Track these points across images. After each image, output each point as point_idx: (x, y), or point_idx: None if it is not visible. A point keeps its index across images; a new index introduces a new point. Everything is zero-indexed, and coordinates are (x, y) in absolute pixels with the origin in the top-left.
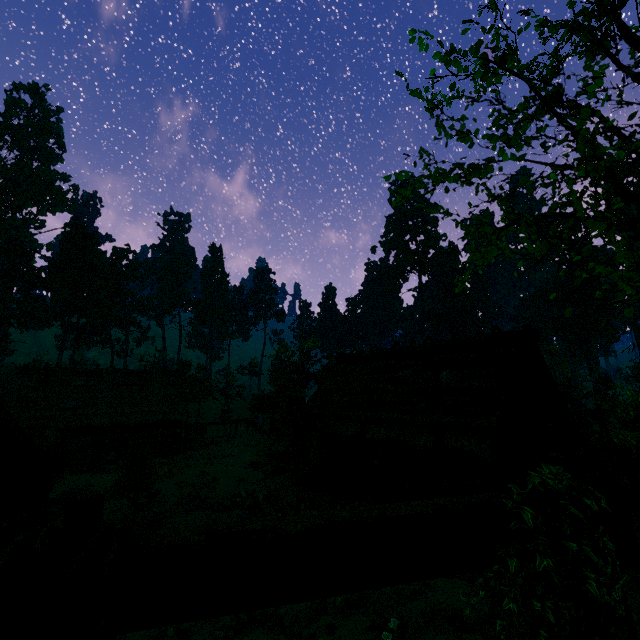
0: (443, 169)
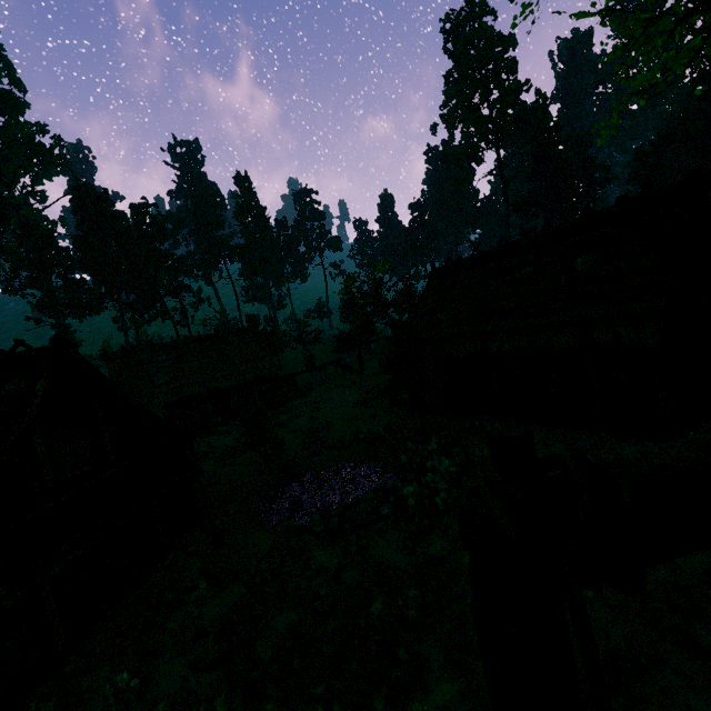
0: None
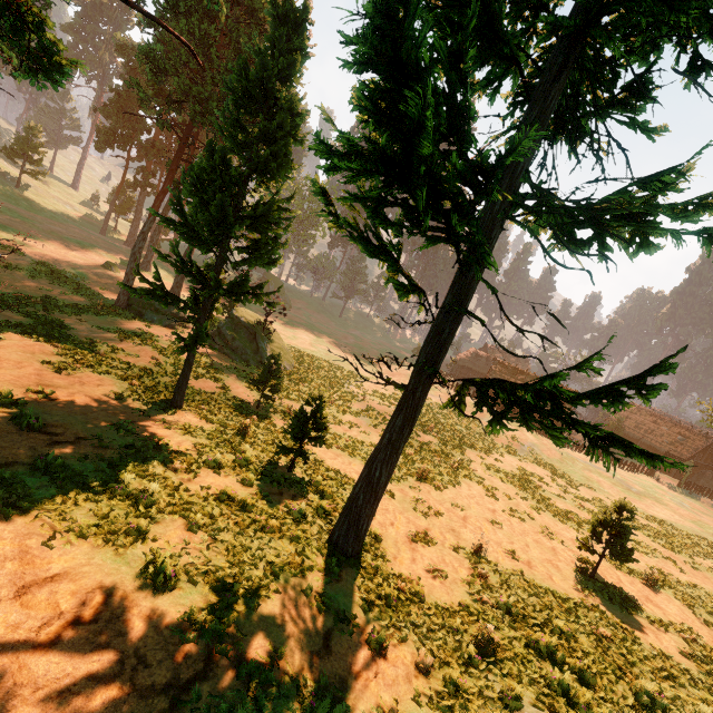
0: (712, 409)
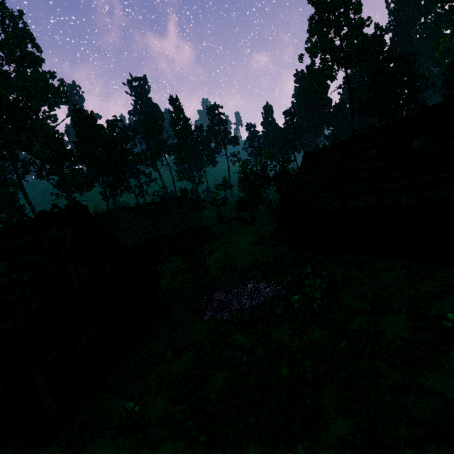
0: None
